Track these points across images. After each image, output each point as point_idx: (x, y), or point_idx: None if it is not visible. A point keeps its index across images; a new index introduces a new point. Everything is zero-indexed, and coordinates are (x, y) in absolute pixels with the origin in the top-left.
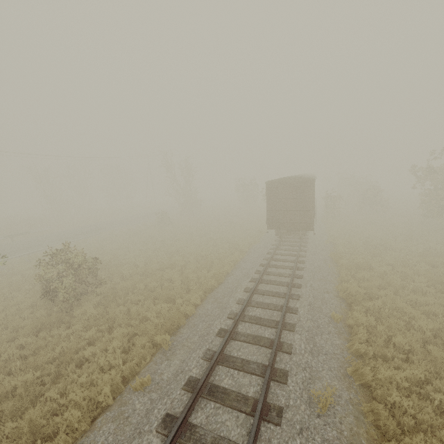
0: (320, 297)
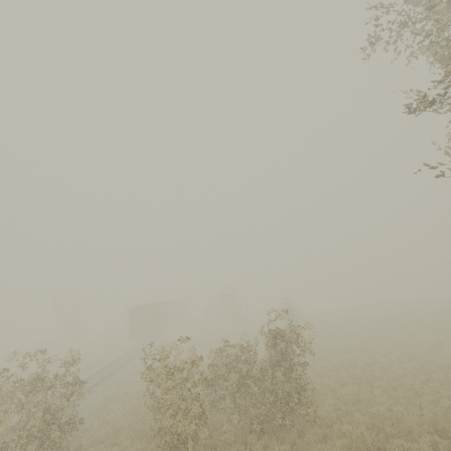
0: (142, 362)
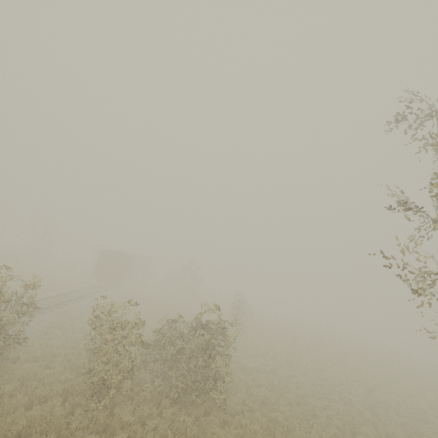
0: (95, 302)
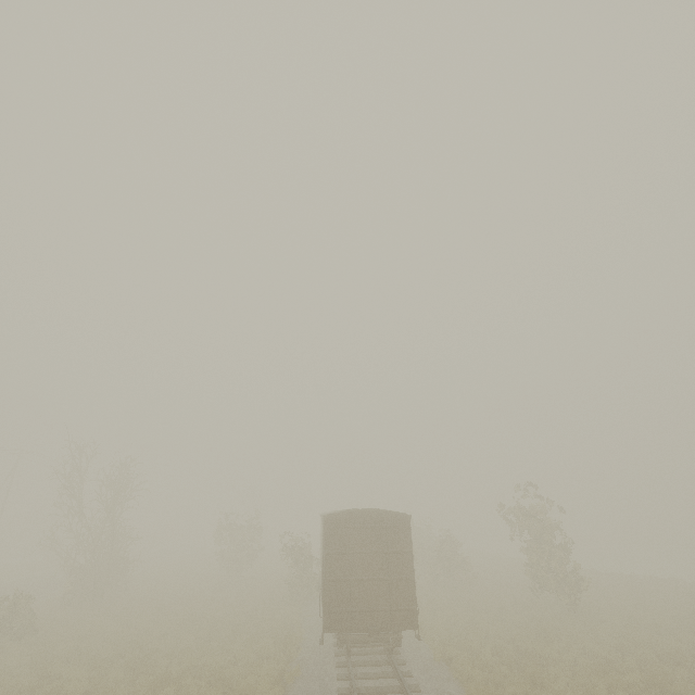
0: None
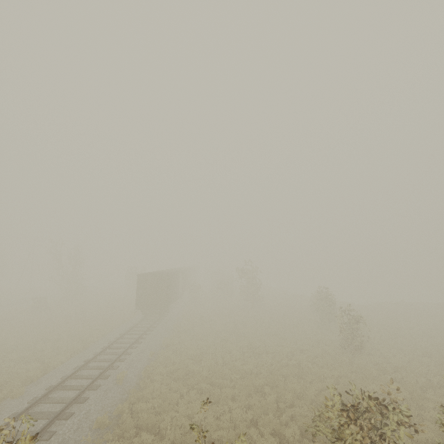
0: (150, 347)
